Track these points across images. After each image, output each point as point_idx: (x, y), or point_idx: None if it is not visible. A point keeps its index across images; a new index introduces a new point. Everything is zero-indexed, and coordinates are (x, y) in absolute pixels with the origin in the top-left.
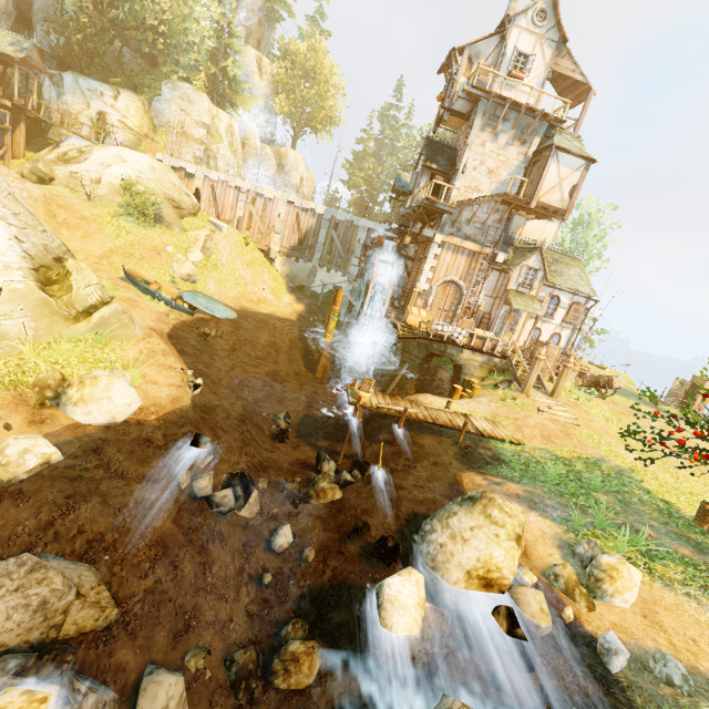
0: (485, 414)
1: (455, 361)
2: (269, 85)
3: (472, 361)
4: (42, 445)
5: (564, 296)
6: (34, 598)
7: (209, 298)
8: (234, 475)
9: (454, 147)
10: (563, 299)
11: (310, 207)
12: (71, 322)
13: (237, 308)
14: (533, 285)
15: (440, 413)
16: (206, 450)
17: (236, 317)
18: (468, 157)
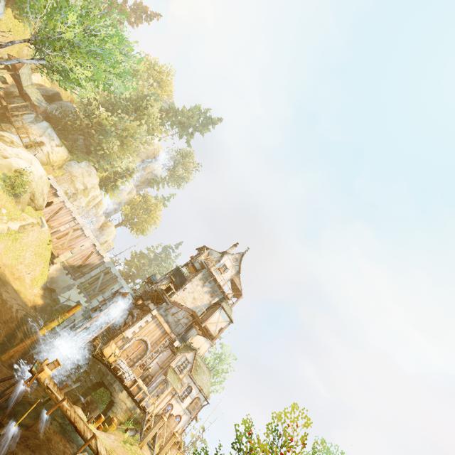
0: (107, 446)
1: (113, 396)
2: (128, 199)
3: (123, 403)
4: None
5: (195, 389)
6: None
7: None
8: None
9: (186, 278)
10: (193, 391)
11: (102, 254)
12: None
13: None
14: (183, 370)
15: (81, 421)
16: None
17: None
18: (189, 285)
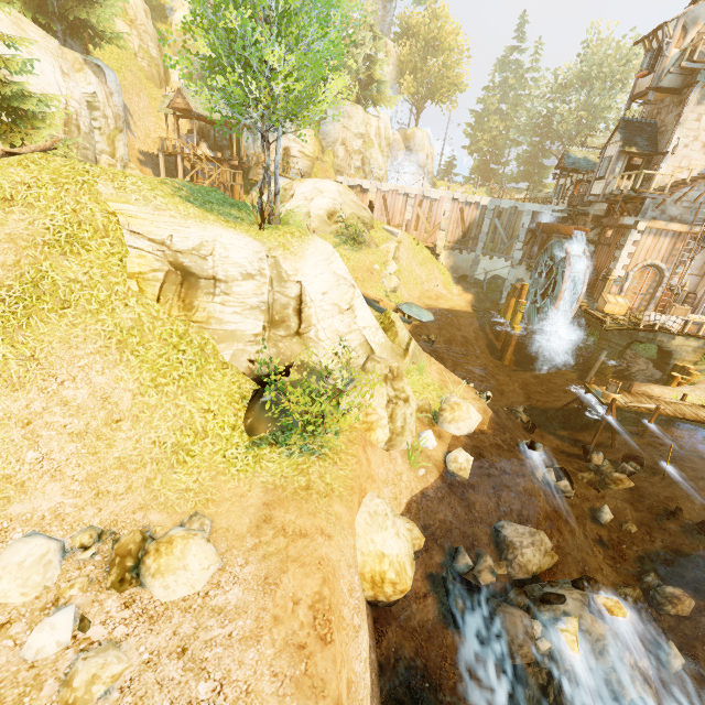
0: None
1: (665, 348)
2: (394, 69)
3: (684, 347)
4: (468, 455)
5: None
6: (542, 549)
7: (417, 307)
8: (558, 469)
9: (654, 123)
10: None
11: (474, 201)
12: (403, 359)
13: (425, 308)
14: None
15: (681, 407)
16: (539, 452)
17: (433, 318)
18: (680, 137)
